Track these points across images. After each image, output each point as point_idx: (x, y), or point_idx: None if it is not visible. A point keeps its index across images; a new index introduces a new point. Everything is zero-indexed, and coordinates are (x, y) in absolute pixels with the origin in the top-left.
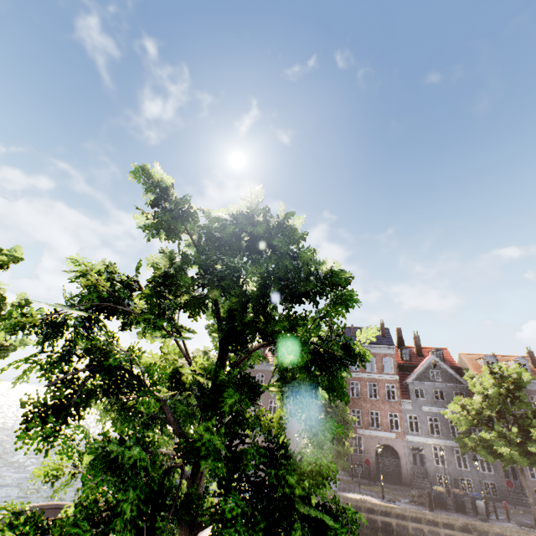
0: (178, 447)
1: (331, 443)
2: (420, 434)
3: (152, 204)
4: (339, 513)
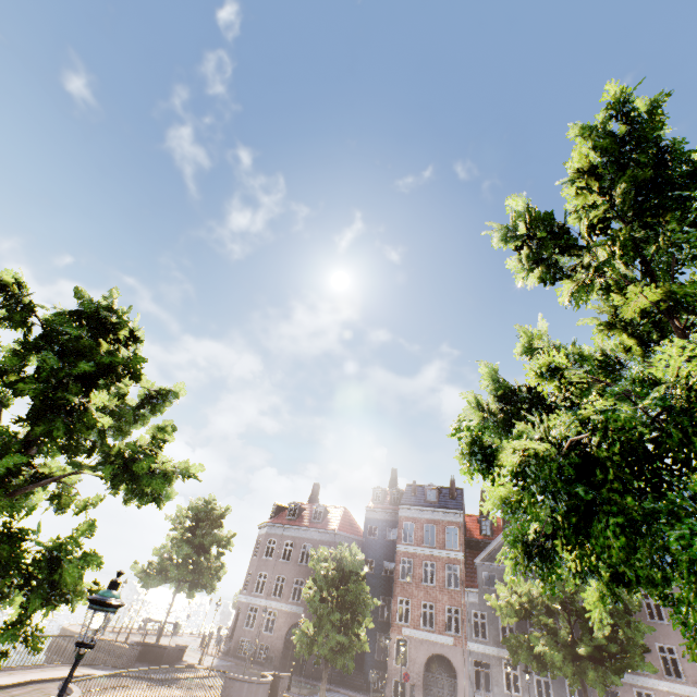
0: None
1: (331, 630)
2: (488, 641)
3: (5, 300)
4: (51, 561)
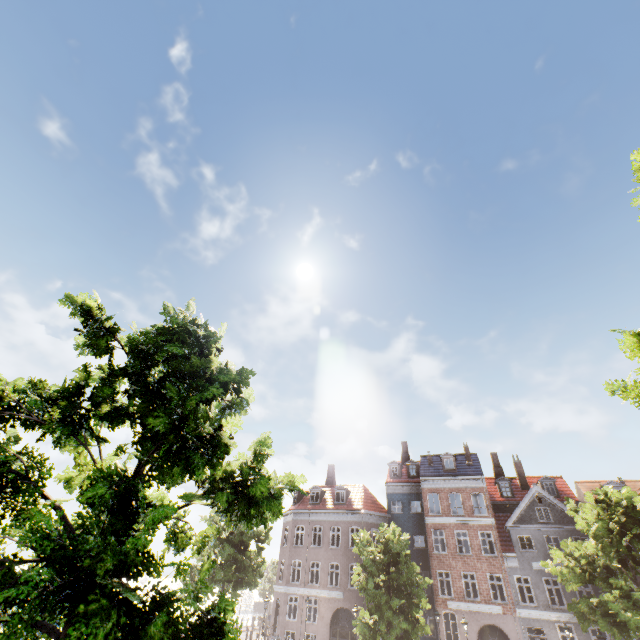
0: (36, 540)
1: (393, 617)
2: (536, 605)
3: (85, 325)
4: (209, 624)
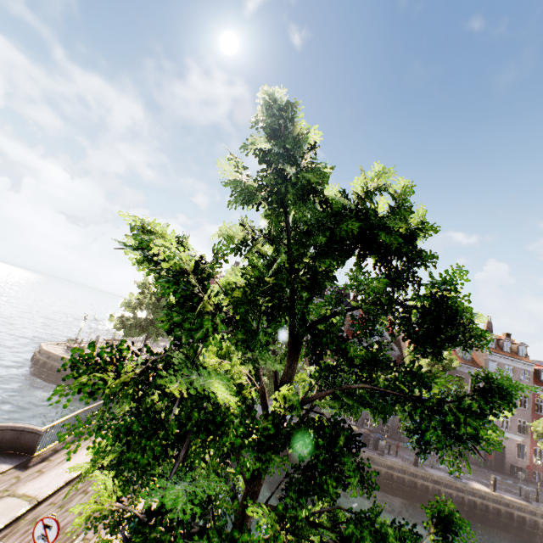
0: (287, 528)
1: None
2: None
3: (260, 158)
4: None
